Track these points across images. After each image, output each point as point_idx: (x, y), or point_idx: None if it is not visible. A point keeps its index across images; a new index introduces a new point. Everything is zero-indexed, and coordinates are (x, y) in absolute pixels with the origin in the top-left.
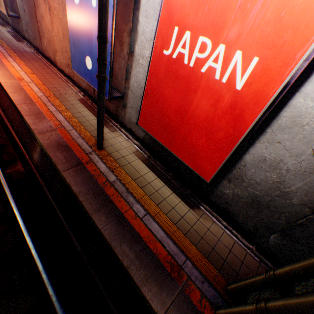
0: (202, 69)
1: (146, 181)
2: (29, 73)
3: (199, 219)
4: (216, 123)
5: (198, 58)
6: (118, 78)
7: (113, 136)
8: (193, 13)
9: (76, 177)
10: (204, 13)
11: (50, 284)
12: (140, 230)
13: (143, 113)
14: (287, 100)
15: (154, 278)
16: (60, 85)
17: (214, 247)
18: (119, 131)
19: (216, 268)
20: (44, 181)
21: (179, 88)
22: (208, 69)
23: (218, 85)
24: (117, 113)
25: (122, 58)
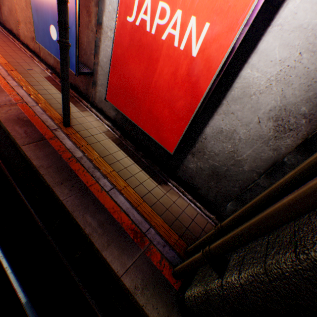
0: (163, 37)
1: (115, 159)
2: None
3: (166, 194)
4: (176, 92)
5: (159, 24)
6: (87, 53)
7: (82, 116)
8: None
9: (37, 152)
10: None
11: (4, 257)
12: (105, 202)
13: (111, 86)
14: (238, 71)
15: (117, 244)
16: (23, 60)
17: (178, 217)
18: (90, 111)
19: (178, 235)
20: (2, 159)
21: (143, 57)
22: (168, 36)
23: (177, 53)
24: (88, 92)
25: (90, 31)
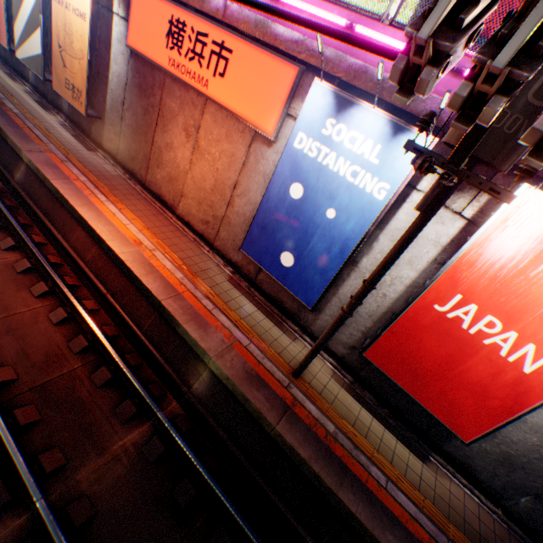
0: (484, 340)
1: (364, 425)
2: (142, 227)
3: (436, 477)
4: (491, 390)
5: (481, 329)
6: None
7: (298, 349)
8: (485, 294)
9: (293, 432)
10: (498, 301)
11: None
12: (391, 506)
13: (378, 346)
14: None
15: None
16: (191, 250)
17: (464, 516)
18: (300, 337)
19: None
20: (224, 430)
21: (448, 343)
22: (492, 343)
23: (501, 360)
24: (299, 313)
25: None
